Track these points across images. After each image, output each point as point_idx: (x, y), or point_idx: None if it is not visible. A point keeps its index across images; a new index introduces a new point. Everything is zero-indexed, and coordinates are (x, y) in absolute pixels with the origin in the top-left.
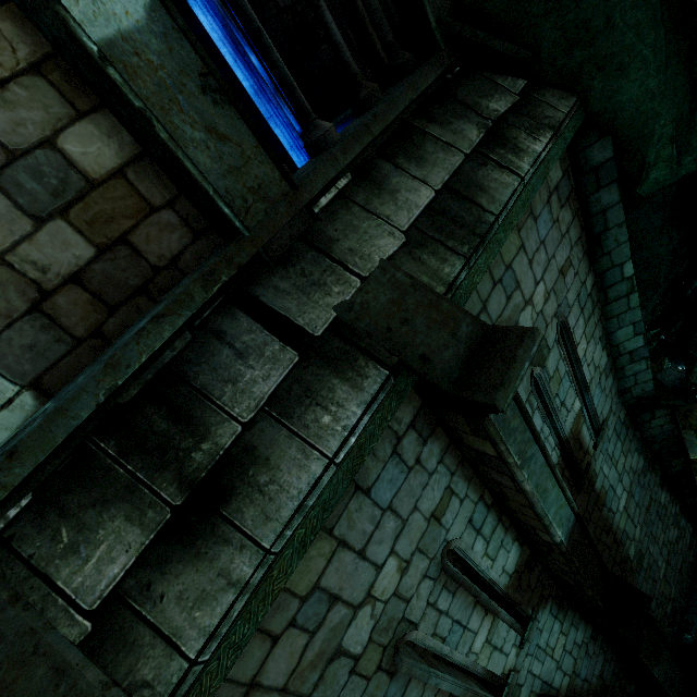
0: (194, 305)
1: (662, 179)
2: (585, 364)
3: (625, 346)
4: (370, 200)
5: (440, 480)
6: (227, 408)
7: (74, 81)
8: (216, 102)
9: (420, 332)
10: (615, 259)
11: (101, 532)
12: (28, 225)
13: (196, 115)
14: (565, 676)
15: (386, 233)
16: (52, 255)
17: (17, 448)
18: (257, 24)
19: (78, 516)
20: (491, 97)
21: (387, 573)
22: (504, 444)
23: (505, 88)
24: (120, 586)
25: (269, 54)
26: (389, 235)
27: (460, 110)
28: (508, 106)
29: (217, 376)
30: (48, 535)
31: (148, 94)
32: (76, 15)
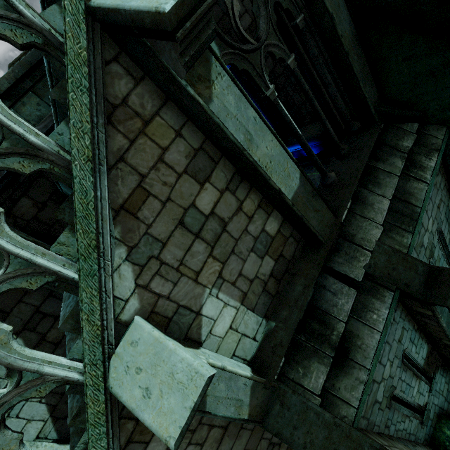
0: (315, 278)
1: None
2: (449, 246)
3: None
4: (363, 211)
5: (400, 325)
6: (337, 317)
7: (267, 204)
8: (315, 199)
9: (402, 273)
10: None
11: (311, 368)
12: (260, 261)
13: (311, 208)
14: (449, 404)
15: (374, 227)
16: (266, 269)
17: (283, 343)
18: (309, 147)
19: (302, 363)
20: (403, 139)
21: (386, 368)
22: (437, 311)
23: (408, 131)
24: (324, 386)
25: (312, 156)
26: (376, 228)
27: (390, 151)
28: (412, 142)
29: (328, 304)
30: (295, 370)
31: (301, 208)
32: (286, 194)
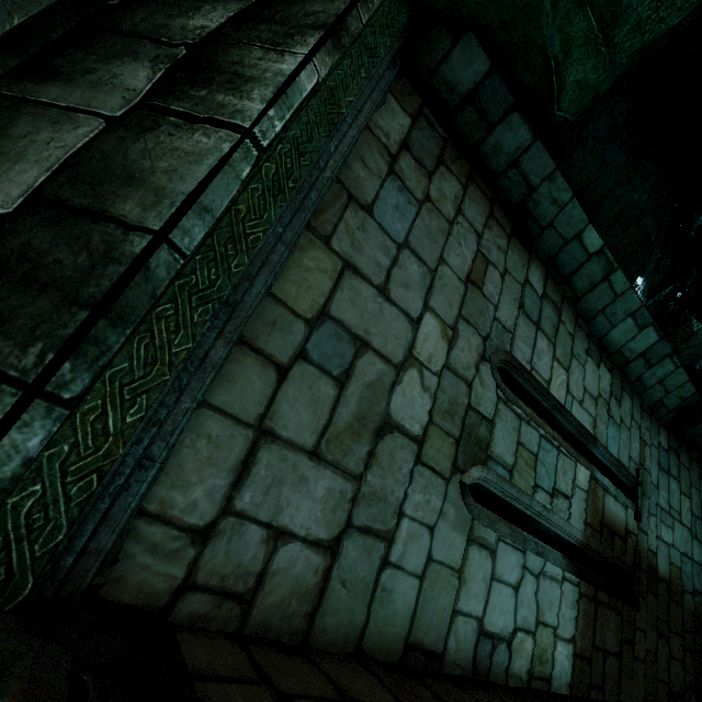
0: None
1: (590, 78)
2: (574, 404)
3: (632, 348)
4: None
5: None
6: None
7: None
8: None
9: None
10: (565, 231)
11: None
12: None
13: None
14: None
15: None
16: None
17: None
18: None
19: None
20: (195, 11)
21: None
22: None
23: None
24: None
25: None
26: None
27: (119, 45)
28: (227, 15)
29: None
30: None
31: None
32: None
